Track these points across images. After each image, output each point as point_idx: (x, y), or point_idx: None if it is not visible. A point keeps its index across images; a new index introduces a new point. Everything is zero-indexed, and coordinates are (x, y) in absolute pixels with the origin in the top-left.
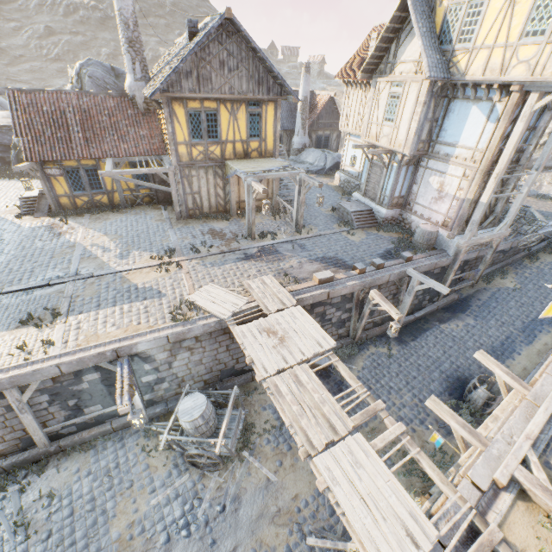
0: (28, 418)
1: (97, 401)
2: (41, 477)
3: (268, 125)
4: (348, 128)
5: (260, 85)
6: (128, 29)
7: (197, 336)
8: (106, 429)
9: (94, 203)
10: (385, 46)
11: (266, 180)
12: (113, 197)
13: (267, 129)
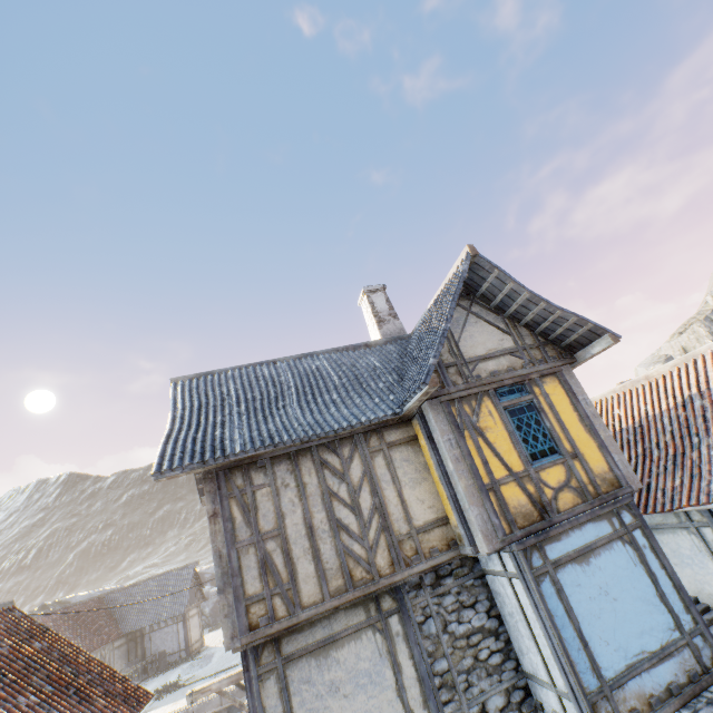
0: None
1: None
2: None
3: None
4: None
5: None
6: None
7: None
8: None
9: None
10: None
11: None
12: None
13: None
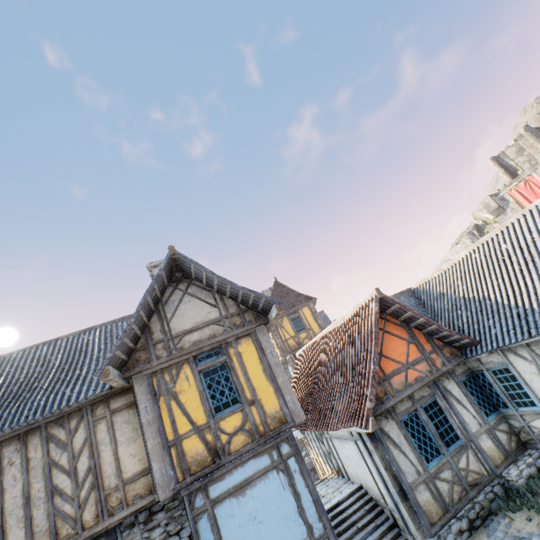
0: None
1: None
2: None
3: None
4: None
5: None
6: None
7: None
8: None
9: None
10: None
11: None
12: None
13: None
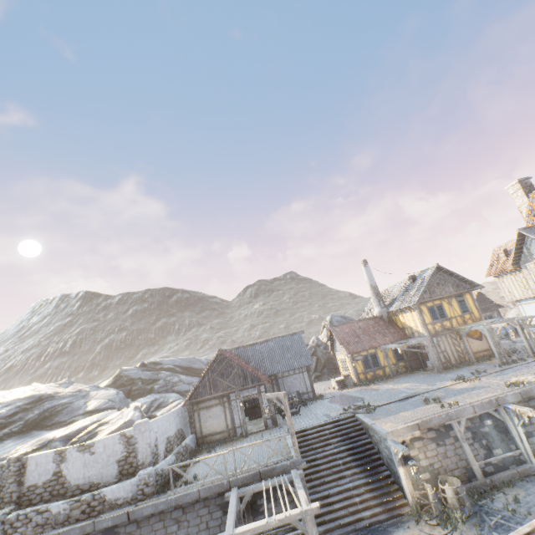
0: (466, 447)
1: (496, 445)
2: (495, 497)
3: (470, 304)
4: (516, 297)
5: (458, 287)
6: (375, 290)
7: (534, 398)
8: (514, 472)
9: (375, 376)
10: (519, 251)
11: (483, 336)
12: (385, 370)
13: (470, 306)
